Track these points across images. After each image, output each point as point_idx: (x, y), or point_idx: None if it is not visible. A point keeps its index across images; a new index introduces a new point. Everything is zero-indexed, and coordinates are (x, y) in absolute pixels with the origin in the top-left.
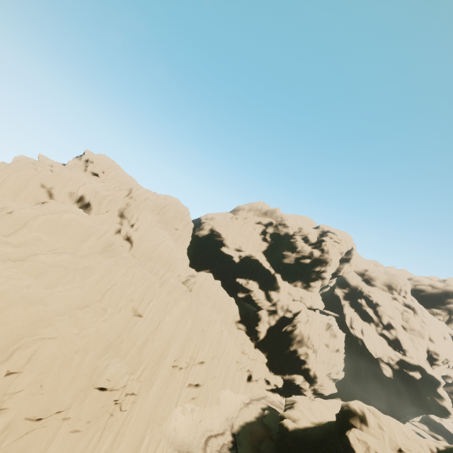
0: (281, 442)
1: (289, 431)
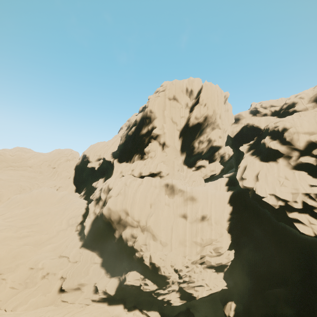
0: None
1: None
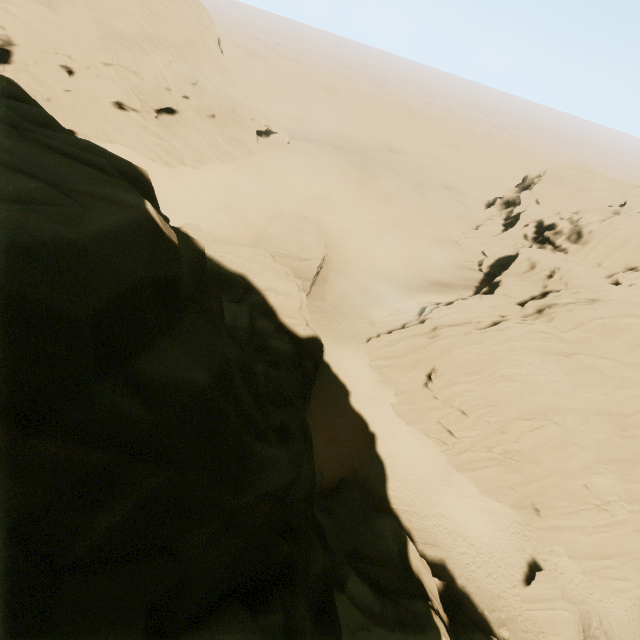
0: None
1: None
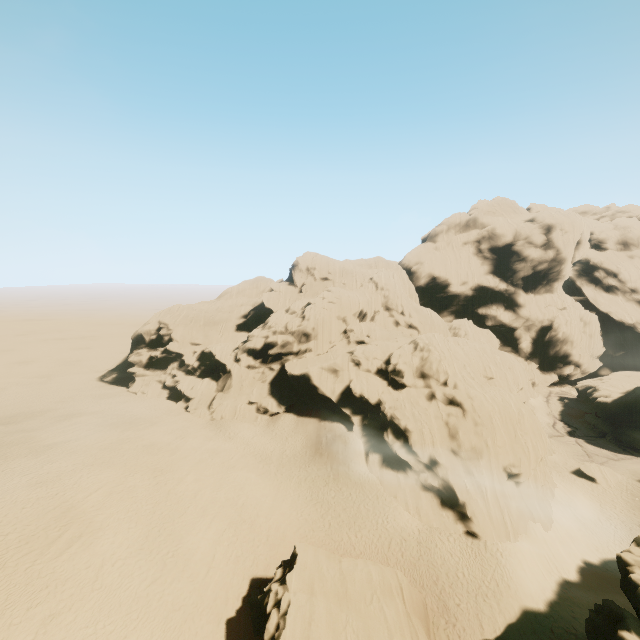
0: (603, 411)
1: (608, 403)
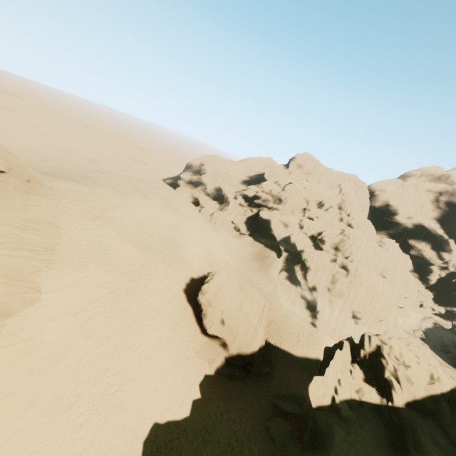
0: None
1: None
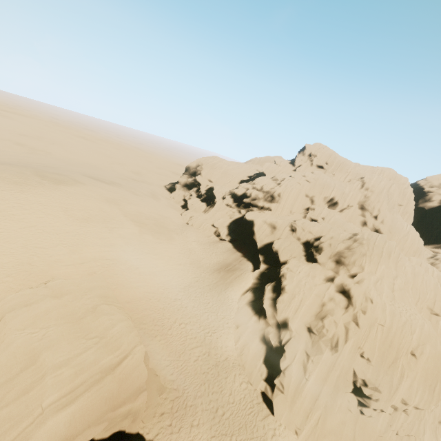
0: None
1: None
